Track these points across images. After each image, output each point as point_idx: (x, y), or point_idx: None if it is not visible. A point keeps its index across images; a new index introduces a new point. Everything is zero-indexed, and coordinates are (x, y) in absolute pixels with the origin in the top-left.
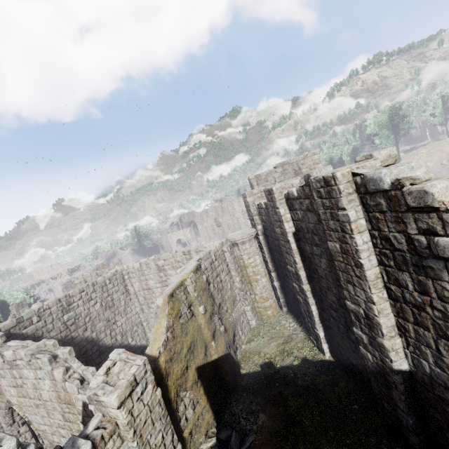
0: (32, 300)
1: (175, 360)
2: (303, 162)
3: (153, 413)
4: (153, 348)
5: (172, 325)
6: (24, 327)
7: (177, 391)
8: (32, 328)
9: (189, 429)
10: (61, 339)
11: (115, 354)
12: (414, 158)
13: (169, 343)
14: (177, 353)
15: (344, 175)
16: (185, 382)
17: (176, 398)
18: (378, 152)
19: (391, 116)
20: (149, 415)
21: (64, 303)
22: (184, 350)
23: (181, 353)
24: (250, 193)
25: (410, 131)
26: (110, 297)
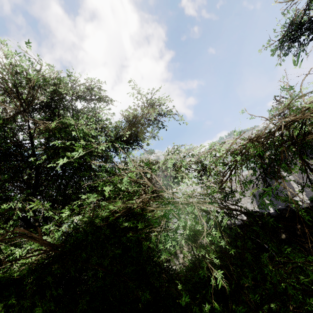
0: None
1: None
2: None
3: None
4: None
5: None
6: None
7: None
8: None
9: None
10: None
11: None
12: None
13: None
14: None
15: None
16: None
17: None
18: None
19: None
20: None
21: None
22: None
23: None
24: None
25: None
26: None
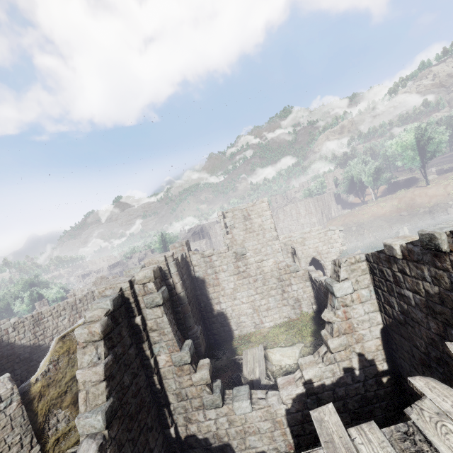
0: (64, 295)
1: (53, 386)
2: (252, 209)
3: (14, 421)
4: (35, 375)
5: (57, 359)
6: (2, 335)
7: (49, 408)
8: (7, 336)
9: (56, 435)
10: (30, 345)
11: (2, 377)
12: (443, 183)
13: (49, 373)
14: (57, 381)
15: (100, 292)
16: (61, 401)
17: (47, 412)
18: (137, 274)
19: (416, 136)
20: (9, 422)
21: (36, 318)
22: (66, 378)
23: (61, 380)
24: (173, 247)
25: (435, 154)
26: (78, 314)
